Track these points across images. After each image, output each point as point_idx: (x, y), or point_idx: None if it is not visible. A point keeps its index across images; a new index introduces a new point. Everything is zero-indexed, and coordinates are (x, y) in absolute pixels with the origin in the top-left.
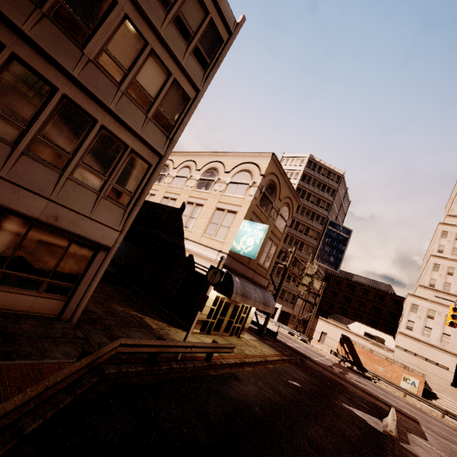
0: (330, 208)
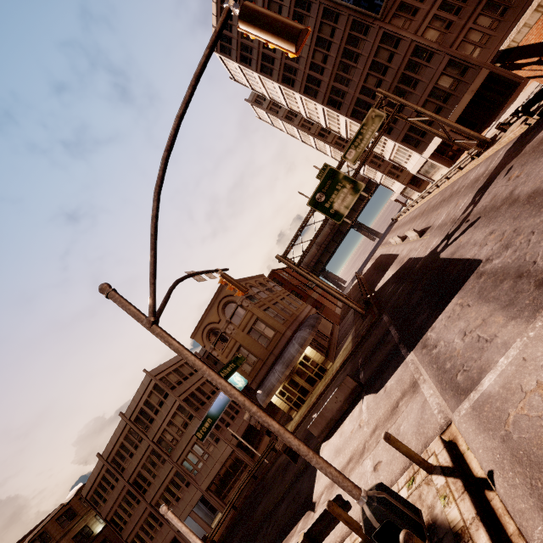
0: None
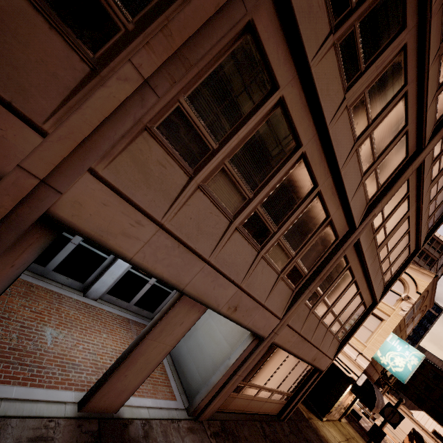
0: None
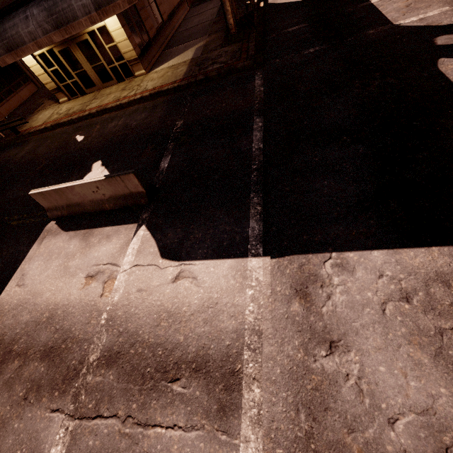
0: None
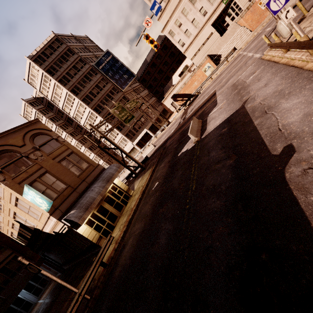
0: (84, 61)
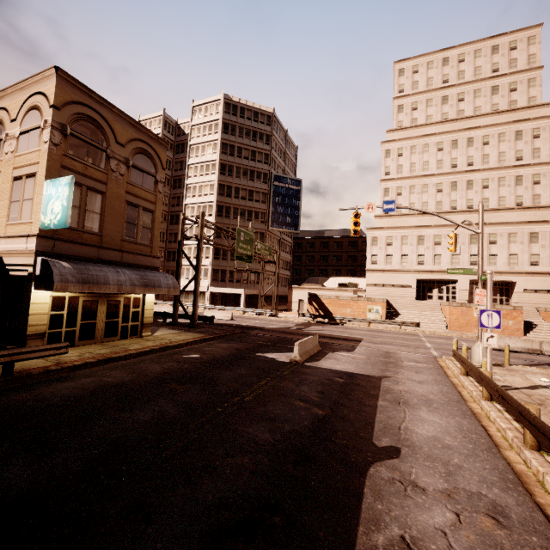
0: (270, 160)
